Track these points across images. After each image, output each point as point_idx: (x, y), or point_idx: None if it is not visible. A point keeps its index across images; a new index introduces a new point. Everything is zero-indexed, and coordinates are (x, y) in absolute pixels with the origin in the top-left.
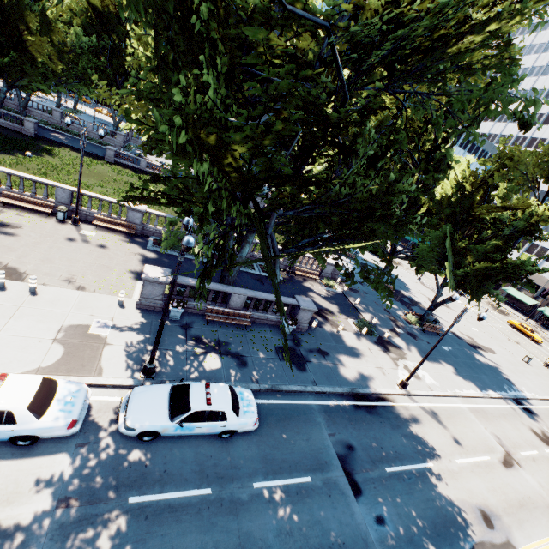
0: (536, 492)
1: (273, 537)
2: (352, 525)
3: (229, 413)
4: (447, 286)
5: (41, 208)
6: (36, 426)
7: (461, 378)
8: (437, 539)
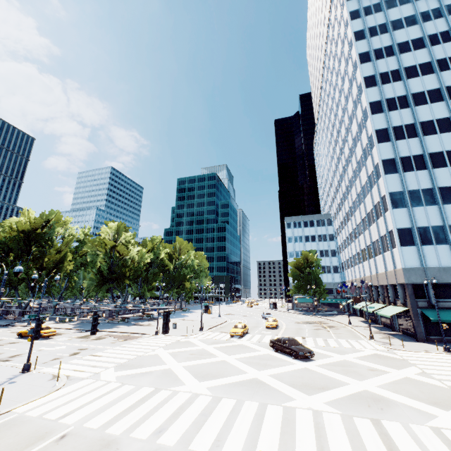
0: (2, 334)
1: None
2: None
3: None
4: (262, 318)
5: None
6: None
7: (72, 326)
8: None
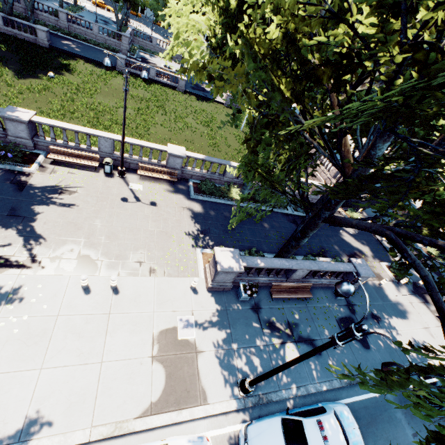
0: None
1: None
2: None
3: None
4: None
5: (88, 162)
6: None
7: None
8: None
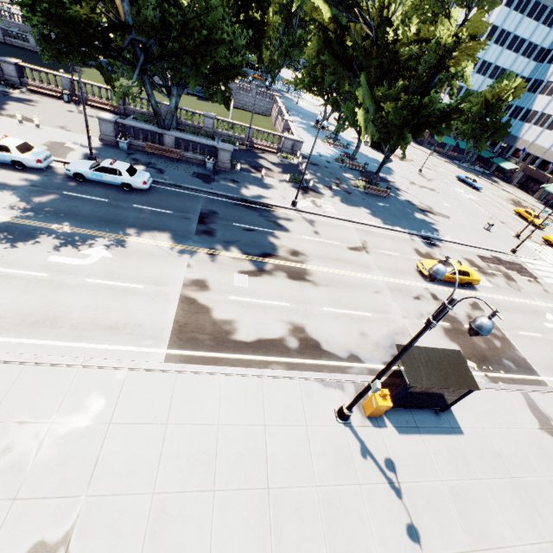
0: (364, 262)
1: (132, 218)
2: (186, 228)
3: (124, 172)
4: (460, 182)
5: (53, 93)
6: (21, 157)
7: (372, 217)
8: (243, 246)
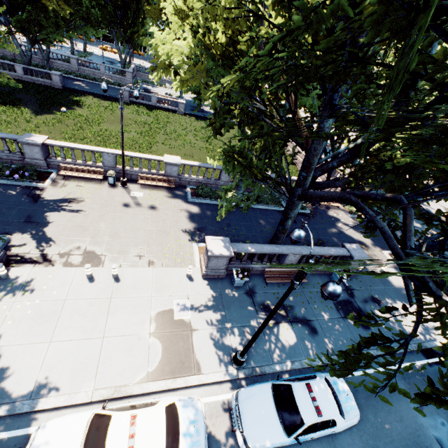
0: None
1: None
2: None
3: (338, 419)
4: None
5: (94, 176)
6: None
7: None
8: None
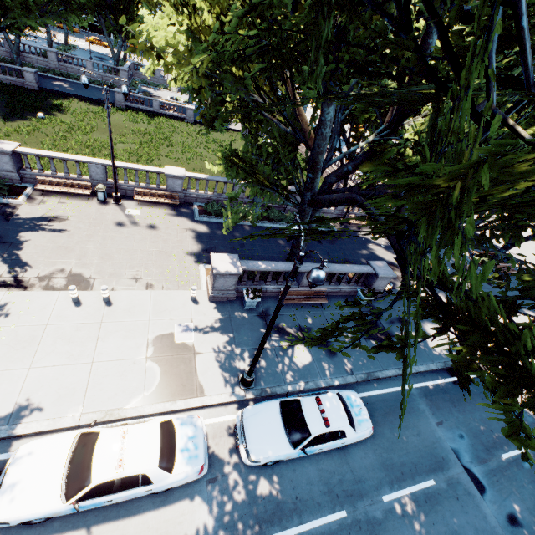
0: None
1: None
2: (488, 530)
3: (347, 430)
4: None
5: (79, 191)
6: (171, 481)
7: None
8: None
